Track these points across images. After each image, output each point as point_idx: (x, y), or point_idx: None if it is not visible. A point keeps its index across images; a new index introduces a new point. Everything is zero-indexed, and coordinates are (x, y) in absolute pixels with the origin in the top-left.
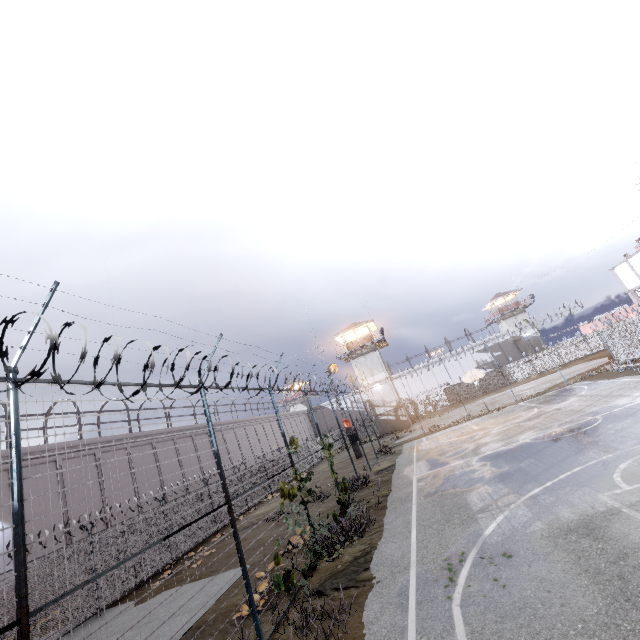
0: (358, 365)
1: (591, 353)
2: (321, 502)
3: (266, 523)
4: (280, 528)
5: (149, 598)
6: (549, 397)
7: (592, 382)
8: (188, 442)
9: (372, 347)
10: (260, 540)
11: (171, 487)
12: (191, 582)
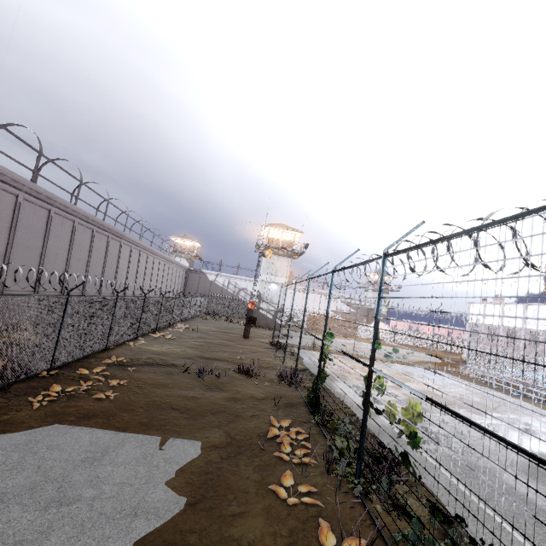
0: (269, 260)
1: (412, 345)
2: (249, 378)
3: (182, 372)
4: (216, 393)
5: (31, 427)
6: (426, 373)
7: (458, 378)
8: (87, 234)
9: (289, 253)
10: (196, 400)
11: (49, 270)
12: (110, 429)
